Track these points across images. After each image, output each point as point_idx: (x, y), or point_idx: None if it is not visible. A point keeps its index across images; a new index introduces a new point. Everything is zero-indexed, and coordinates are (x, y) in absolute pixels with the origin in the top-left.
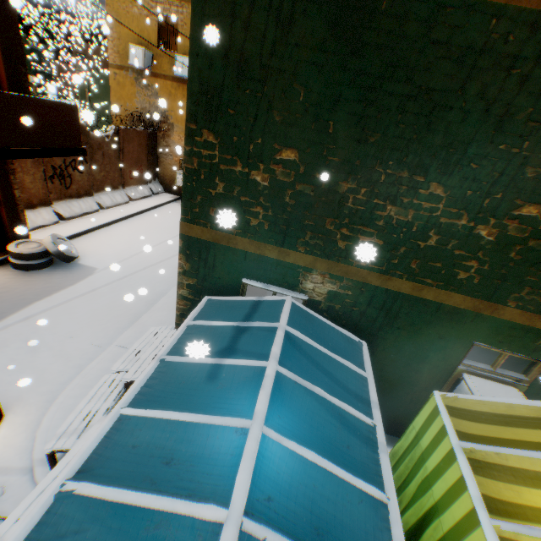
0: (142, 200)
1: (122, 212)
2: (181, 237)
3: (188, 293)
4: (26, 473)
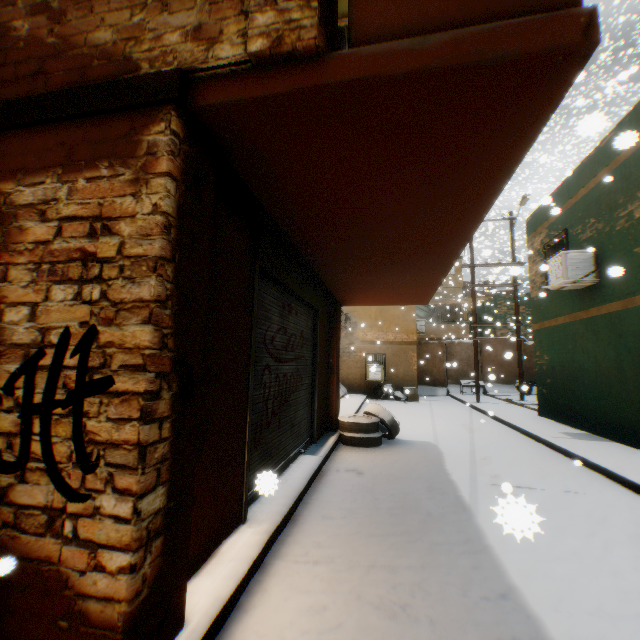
0: (344, 398)
1: (349, 405)
2: None
3: None
4: None
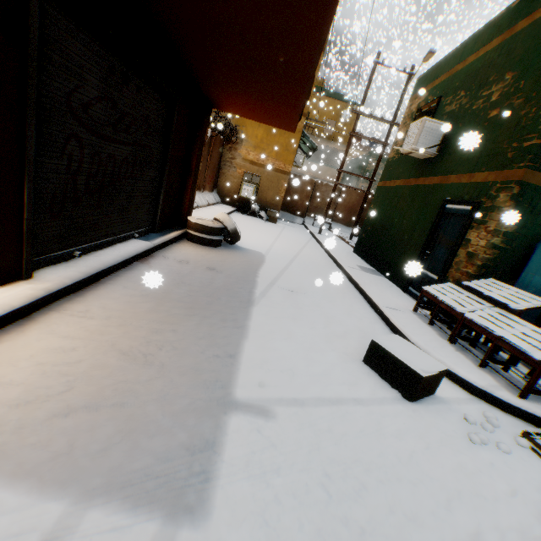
0: (214, 206)
1: (214, 212)
2: (518, 184)
3: (499, 241)
4: (478, 403)
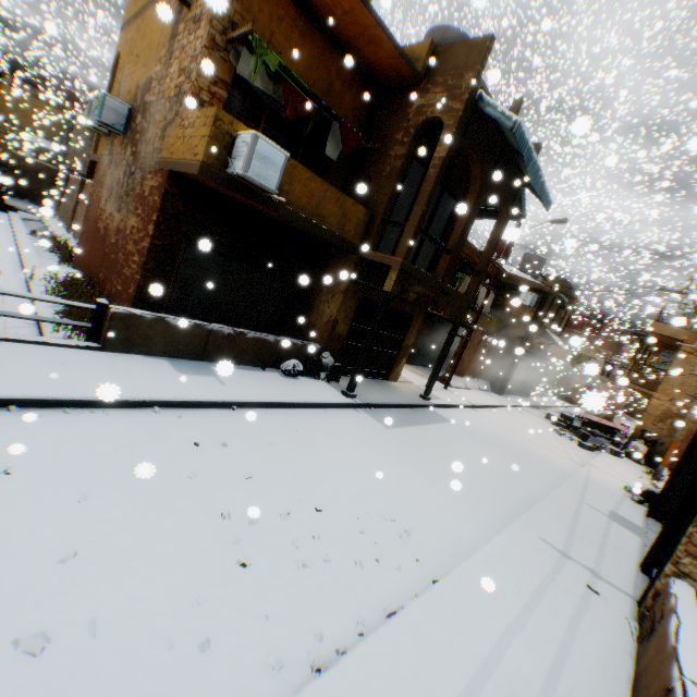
0: None
1: None
2: None
3: None
4: None
